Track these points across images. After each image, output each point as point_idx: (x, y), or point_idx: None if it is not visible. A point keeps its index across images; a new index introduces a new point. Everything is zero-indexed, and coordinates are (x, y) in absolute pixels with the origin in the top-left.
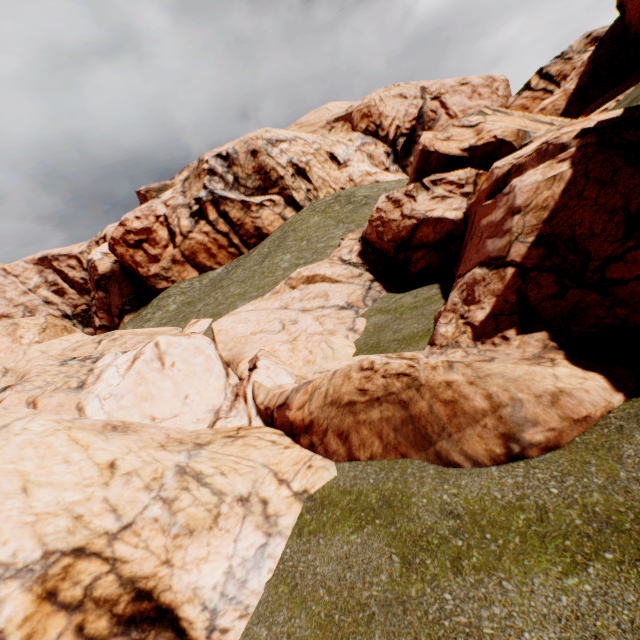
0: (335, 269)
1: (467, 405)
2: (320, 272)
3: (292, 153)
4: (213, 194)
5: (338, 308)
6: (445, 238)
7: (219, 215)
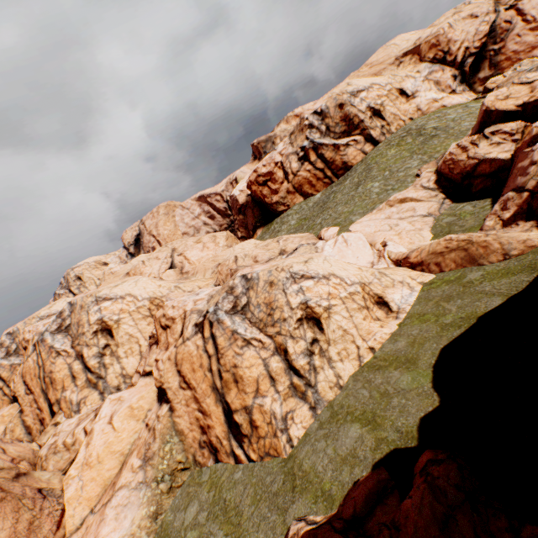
0: (418, 193)
1: (491, 247)
2: (408, 196)
3: (369, 99)
4: (313, 143)
5: (422, 216)
6: (497, 170)
7: (317, 157)
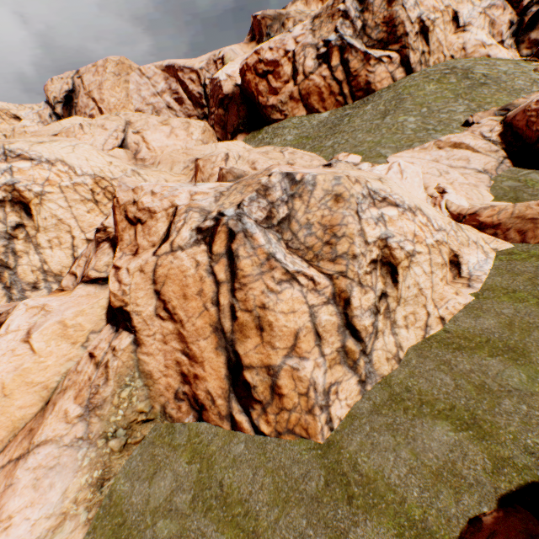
0: (477, 142)
1: None
2: (465, 142)
3: (424, 7)
4: (342, 40)
5: (476, 171)
6: None
7: (340, 62)
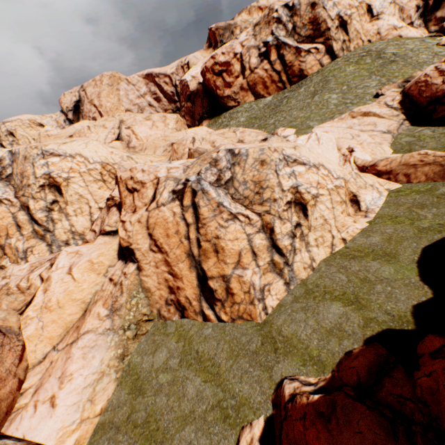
0: (382, 110)
1: None
2: (372, 110)
3: (341, 6)
4: (277, 40)
5: (381, 132)
6: None
7: (277, 57)
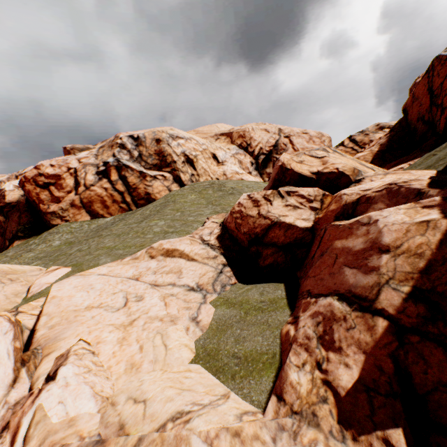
0: (194, 247)
1: None
2: (180, 247)
3: (186, 147)
4: (119, 161)
5: (188, 288)
6: (294, 243)
7: (119, 177)
